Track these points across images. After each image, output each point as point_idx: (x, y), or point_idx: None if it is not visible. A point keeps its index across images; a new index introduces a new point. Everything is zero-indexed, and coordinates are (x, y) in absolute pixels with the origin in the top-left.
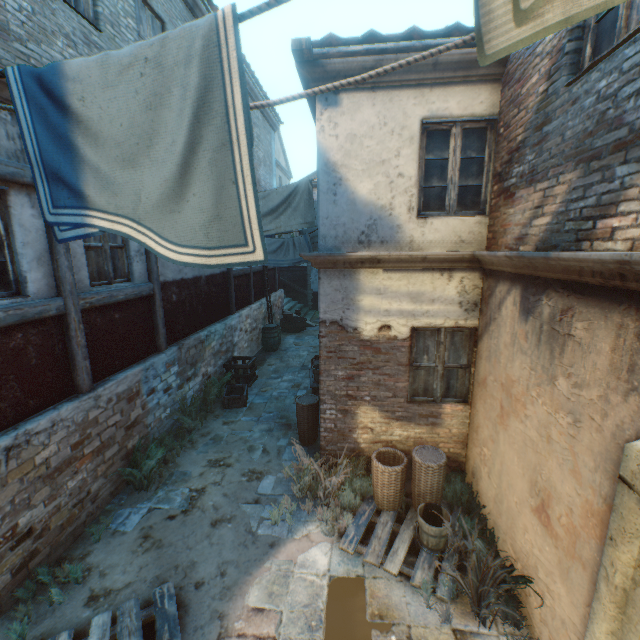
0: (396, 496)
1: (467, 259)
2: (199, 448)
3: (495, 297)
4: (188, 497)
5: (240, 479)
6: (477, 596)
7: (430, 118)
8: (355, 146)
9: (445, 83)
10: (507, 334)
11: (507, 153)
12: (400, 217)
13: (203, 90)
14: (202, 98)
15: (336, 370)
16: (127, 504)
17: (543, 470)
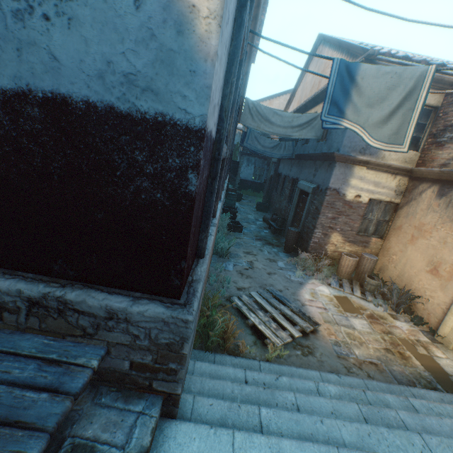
0: (351, 272)
1: (406, 170)
2: (234, 246)
3: (418, 189)
4: (248, 263)
5: (266, 261)
6: (395, 304)
7: None
8: None
9: None
10: (424, 205)
11: (442, 126)
12: None
13: (412, 89)
14: (410, 92)
15: (328, 213)
16: (219, 262)
17: (438, 255)
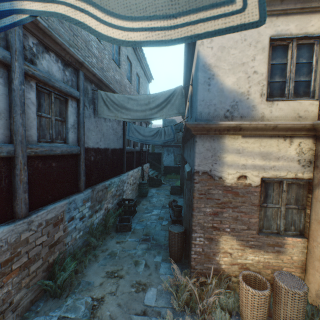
0: (264, 317)
1: (306, 128)
2: (100, 261)
3: None
4: (90, 306)
5: (130, 290)
6: None
7: (276, 36)
8: (224, 54)
9: (286, 14)
10: None
11: None
12: (254, 100)
13: None
14: None
15: (205, 207)
16: (42, 311)
17: None
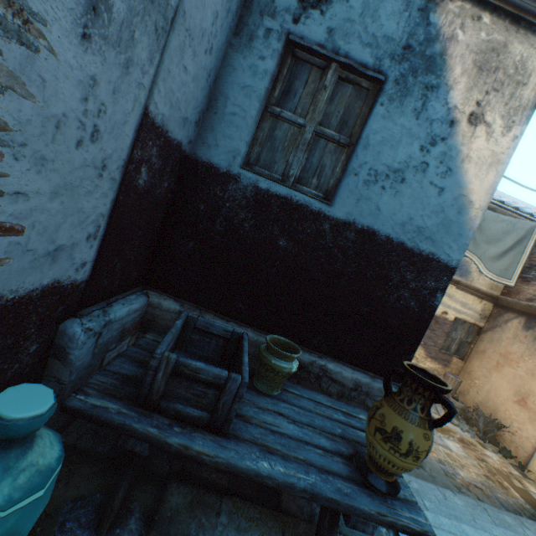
0: None
1: (492, 297)
2: None
3: (503, 317)
4: None
5: None
6: (482, 432)
7: None
8: None
9: None
10: (510, 334)
11: (528, 264)
12: (472, 268)
13: (522, 237)
14: (520, 239)
15: None
16: None
17: (526, 386)
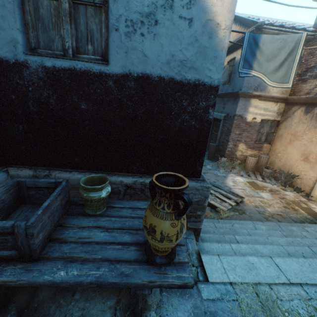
0: (254, 167)
1: (283, 99)
2: None
3: (291, 110)
4: None
5: None
6: (283, 182)
7: None
8: None
9: None
10: (296, 120)
11: (305, 69)
12: None
13: (293, 49)
14: (292, 50)
15: (236, 131)
16: None
17: (307, 149)
